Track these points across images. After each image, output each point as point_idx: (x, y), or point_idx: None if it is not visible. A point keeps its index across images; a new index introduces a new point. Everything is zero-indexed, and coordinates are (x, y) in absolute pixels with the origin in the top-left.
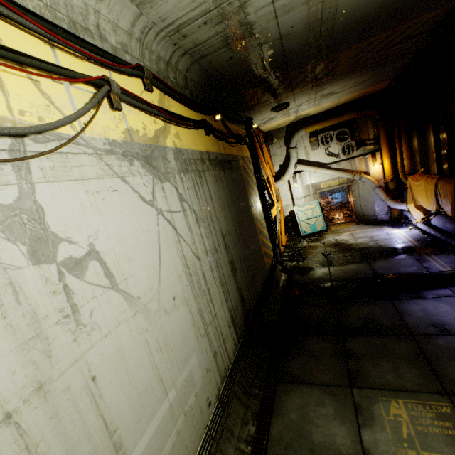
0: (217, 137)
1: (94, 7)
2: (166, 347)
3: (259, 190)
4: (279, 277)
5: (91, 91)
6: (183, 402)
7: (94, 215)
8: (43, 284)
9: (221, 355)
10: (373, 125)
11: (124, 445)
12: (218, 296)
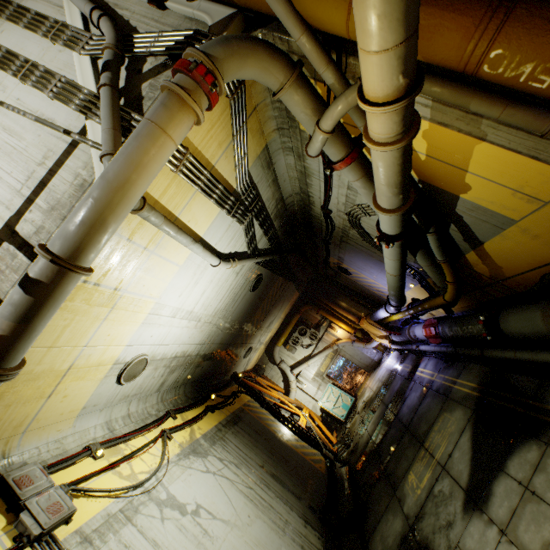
0: (220, 408)
1: (145, 407)
2: (259, 544)
3: (274, 415)
4: (343, 472)
5: (160, 440)
6: None
7: (190, 489)
8: (190, 522)
9: (309, 547)
10: (314, 311)
11: None
12: (282, 507)
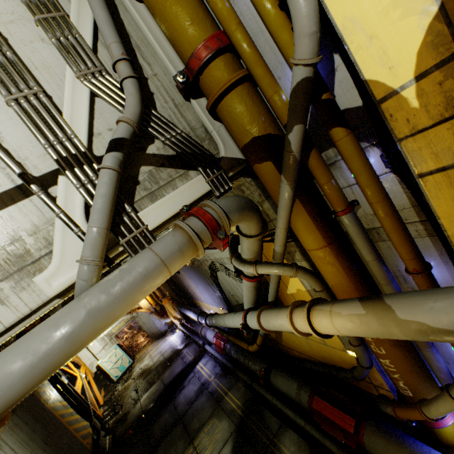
0: None
1: None
2: None
3: (55, 385)
4: (106, 443)
5: None
6: None
7: None
8: None
9: None
10: None
11: None
12: None
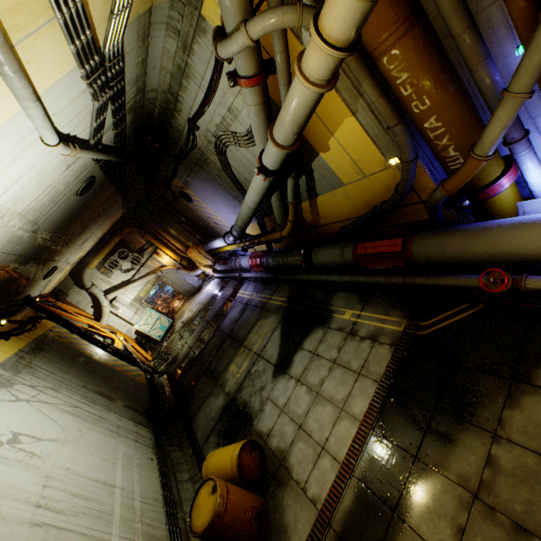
0: (17, 334)
1: None
2: (96, 449)
3: (88, 339)
4: (162, 381)
5: None
6: (131, 463)
7: None
8: (9, 451)
9: (142, 439)
10: (139, 235)
11: (108, 482)
12: (112, 416)
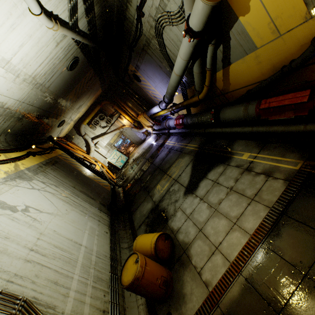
0: (40, 154)
1: None
2: (74, 222)
3: (80, 163)
4: (119, 190)
5: None
6: (93, 233)
7: (19, 198)
8: (21, 216)
9: (102, 220)
10: (110, 106)
11: (78, 242)
12: (87, 205)
